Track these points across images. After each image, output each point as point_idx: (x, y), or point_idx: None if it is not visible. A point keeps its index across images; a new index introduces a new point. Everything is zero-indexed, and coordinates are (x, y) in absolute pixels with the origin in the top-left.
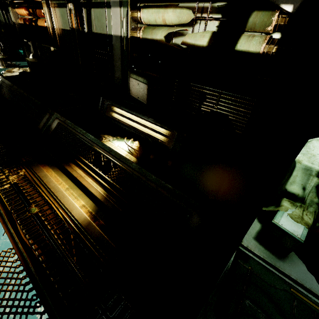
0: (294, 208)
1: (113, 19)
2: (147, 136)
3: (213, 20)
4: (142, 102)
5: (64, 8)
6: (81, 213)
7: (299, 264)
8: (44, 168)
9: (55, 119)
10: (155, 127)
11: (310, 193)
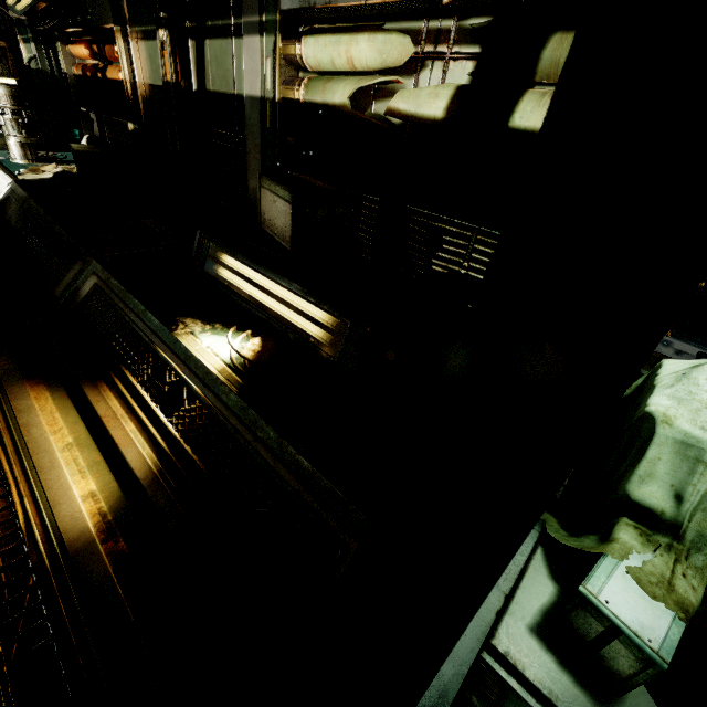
0: (651, 550)
1: (247, 61)
2: (285, 327)
3: (462, 58)
4: (283, 245)
5: (155, 41)
6: (79, 515)
7: None
8: (32, 390)
9: (90, 276)
10: (305, 306)
11: (697, 511)
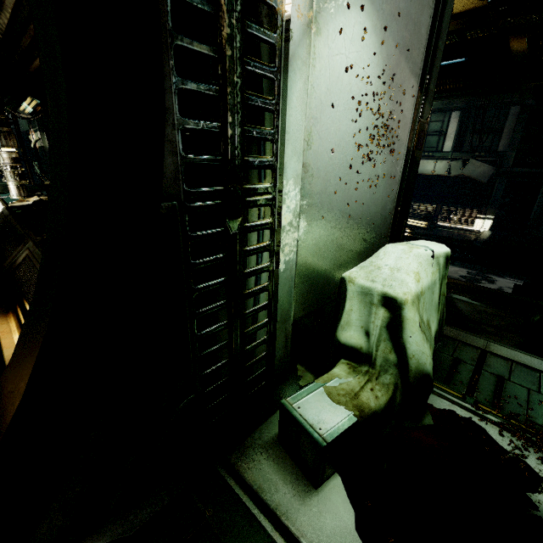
0: (352, 376)
1: None
2: None
3: None
4: None
5: None
6: None
7: (341, 510)
8: None
9: (25, 251)
10: None
11: (381, 342)
